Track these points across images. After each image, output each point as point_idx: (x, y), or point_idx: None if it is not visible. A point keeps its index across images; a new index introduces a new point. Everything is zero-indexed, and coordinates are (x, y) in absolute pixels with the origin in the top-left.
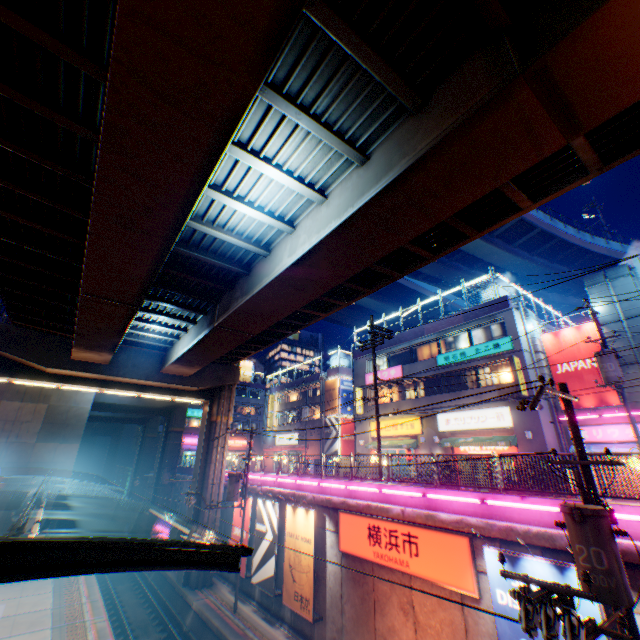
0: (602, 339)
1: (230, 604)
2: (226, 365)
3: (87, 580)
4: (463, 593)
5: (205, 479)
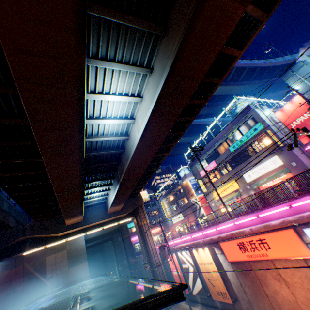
0: (307, 101)
1: (188, 309)
2: (134, 197)
3: None
4: (304, 258)
5: (149, 254)
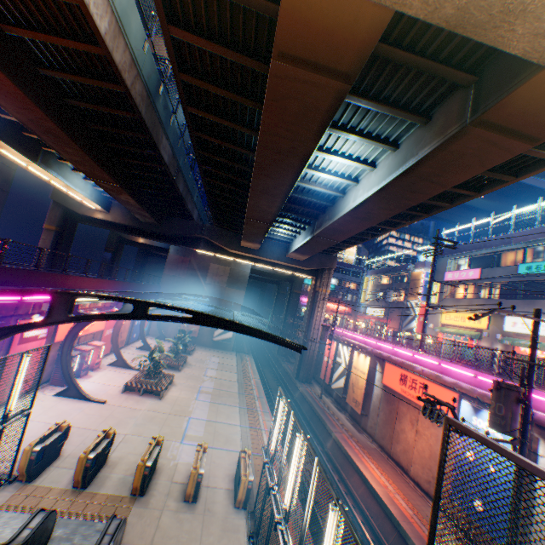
0: None
1: (318, 394)
2: (326, 255)
3: (250, 360)
4: None
5: (309, 325)
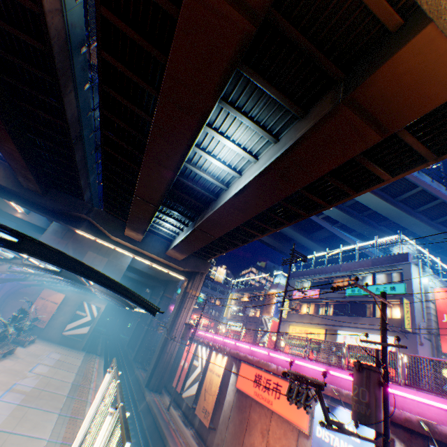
0: None
1: (166, 405)
2: (202, 260)
3: (99, 362)
4: (300, 430)
5: (173, 325)
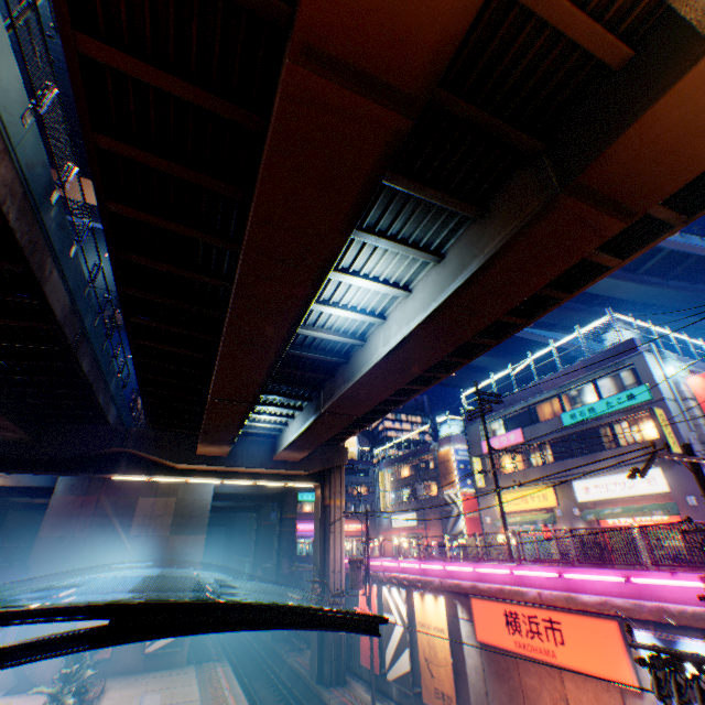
0: None
1: (367, 703)
2: (332, 446)
3: (225, 674)
4: (621, 686)
5: (325, 566)
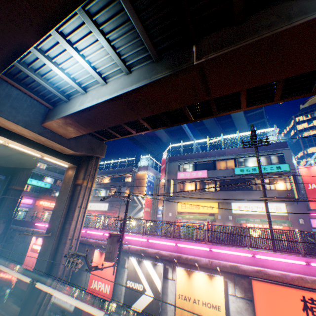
0: None
1: None
2: (98, 140)
3: None
4: None
5: (63, 235)
